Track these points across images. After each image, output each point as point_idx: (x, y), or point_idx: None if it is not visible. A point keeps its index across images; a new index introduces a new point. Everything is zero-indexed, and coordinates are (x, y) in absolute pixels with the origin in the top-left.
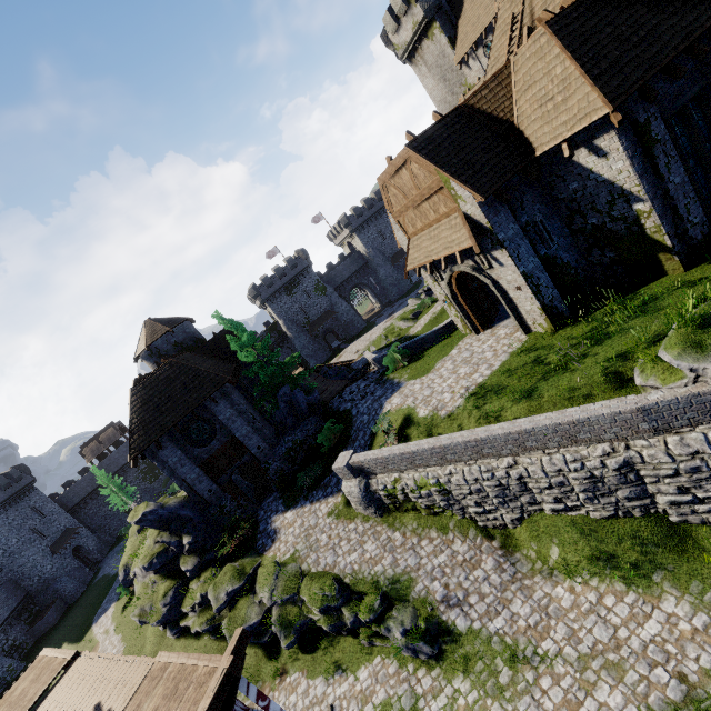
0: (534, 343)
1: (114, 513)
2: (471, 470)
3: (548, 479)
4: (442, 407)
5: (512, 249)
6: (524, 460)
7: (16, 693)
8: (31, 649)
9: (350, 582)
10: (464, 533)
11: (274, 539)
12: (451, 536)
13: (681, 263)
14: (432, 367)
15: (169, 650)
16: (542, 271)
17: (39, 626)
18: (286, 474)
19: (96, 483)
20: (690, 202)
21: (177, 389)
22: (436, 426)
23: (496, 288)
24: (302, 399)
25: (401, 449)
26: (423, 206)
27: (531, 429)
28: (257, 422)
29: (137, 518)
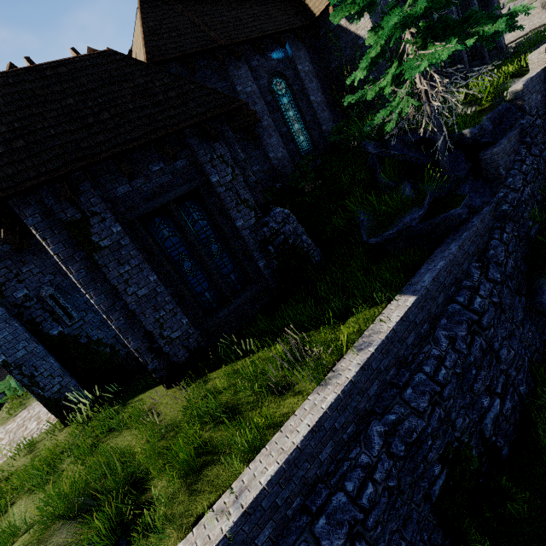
0: (37, 441)
1: None
2: None
3: None
4: None
5: None
6: None
7: None
8: None
9: None
10: None
11: None
12: None
13: (161, 381)
14: (18, 413)
15: None
16: (44, 357)
17: None
18: None
19: None
20: (166, 315)
21: None
22: None
23: None
24: None
25: None
26: None
27: None
28: None
29: None
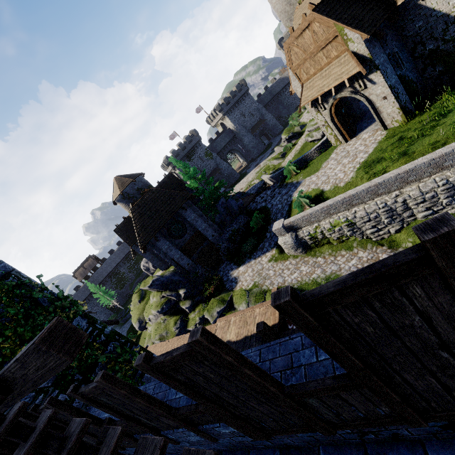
0: (395, 131)
1: (101, 310)
2: (370, 206)
3: (423, 196)
4: (339, 181)
5: (383, 70)
6: (407, 190)
7: None
8: None
9: (298, 287)
10: (364, 247)
11: (237, 281)
12: (355, 250)
13: None
14: (320, 167)
15: None
16: (399, 84)
17: None
18: (230, 250)
19: (87, 293)
20: None
21: (160, 205)
22: (337, 191)
23: (367, 102)
24: (235, 204)
25: (321, 206)
26: (318, 55)
27: (413, 167)
28: (209, 221)
29: (149, 284)
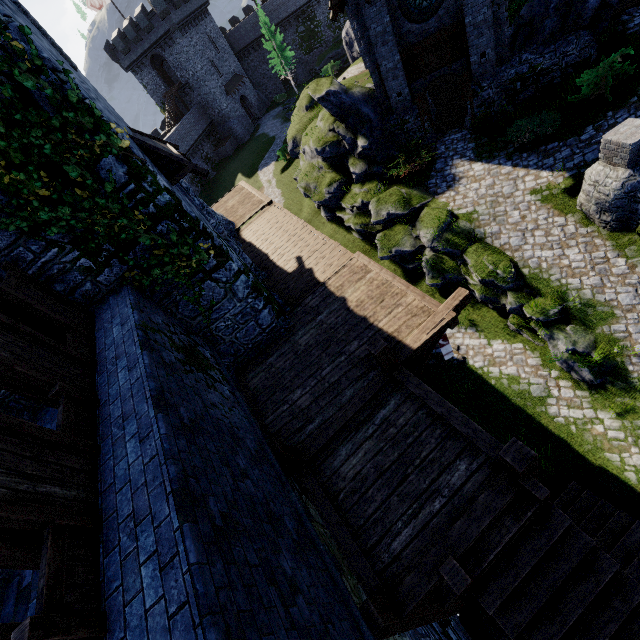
0: None
1: (271, 76)
2: None
3: None
4: None
5: None
6: None
7: (228, 205)
8: (217, 165)
9: (528, 275)
10: None
11: (451, 186)
12: None
13: None
14: None
15: (320, 224)
16: None
17: (221, 151)
18: (491, 113)
19: (258, 32)
20: None
21: None
22: None
23: None
24: None
25: None
26: None
27: None
28: (503, 7)
29: (320, 94)
